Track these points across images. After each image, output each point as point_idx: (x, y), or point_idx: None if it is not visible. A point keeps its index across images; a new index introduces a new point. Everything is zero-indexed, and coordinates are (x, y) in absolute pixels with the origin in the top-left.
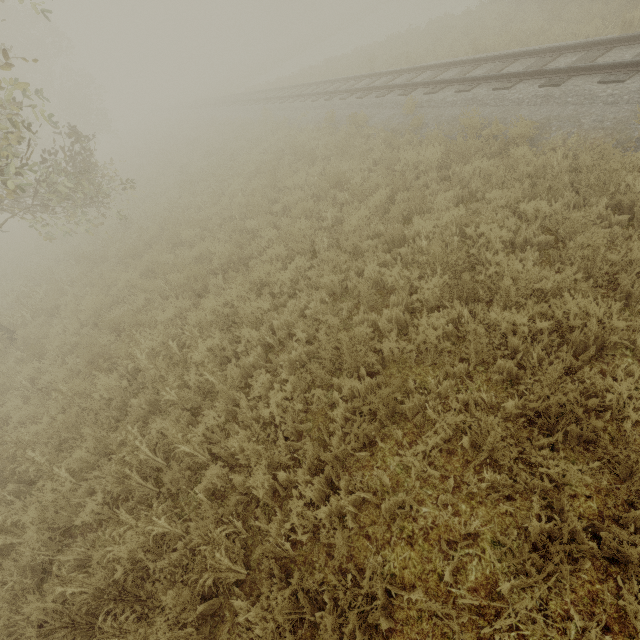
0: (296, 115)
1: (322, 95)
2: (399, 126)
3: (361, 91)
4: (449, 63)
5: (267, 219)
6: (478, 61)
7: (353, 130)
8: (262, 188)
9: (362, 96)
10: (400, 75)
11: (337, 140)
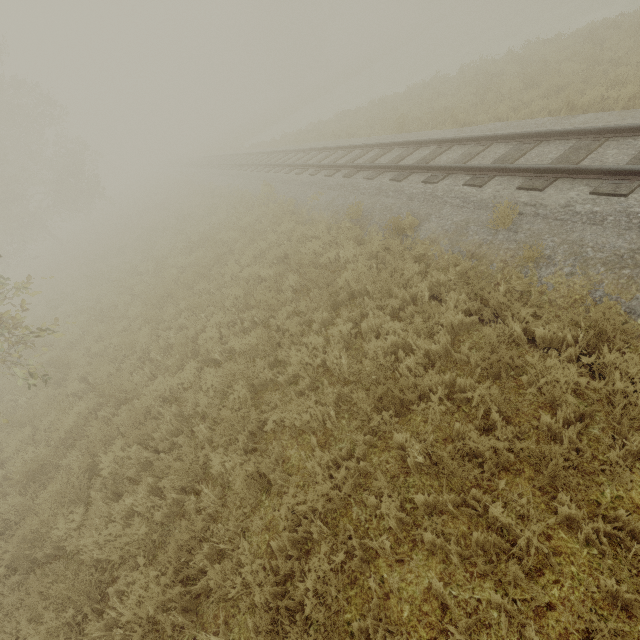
0: (305, 195)
1: (338, 168)
2: (484, 249)
3: (396, 169)
4: (543, 133)
5: (249, 470)
6: (605, 131)
7: (398, 248)
8: (250, 348)
9: (400, 178)
10: (452, 145)
11: (369, 253)
